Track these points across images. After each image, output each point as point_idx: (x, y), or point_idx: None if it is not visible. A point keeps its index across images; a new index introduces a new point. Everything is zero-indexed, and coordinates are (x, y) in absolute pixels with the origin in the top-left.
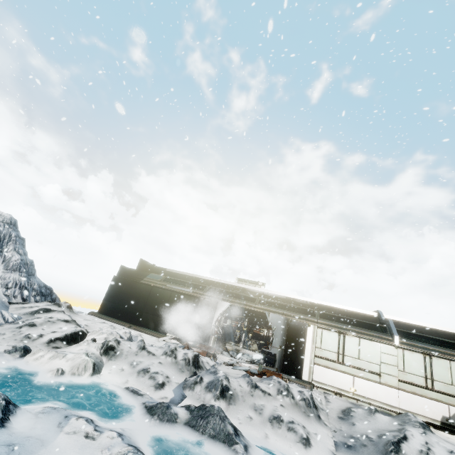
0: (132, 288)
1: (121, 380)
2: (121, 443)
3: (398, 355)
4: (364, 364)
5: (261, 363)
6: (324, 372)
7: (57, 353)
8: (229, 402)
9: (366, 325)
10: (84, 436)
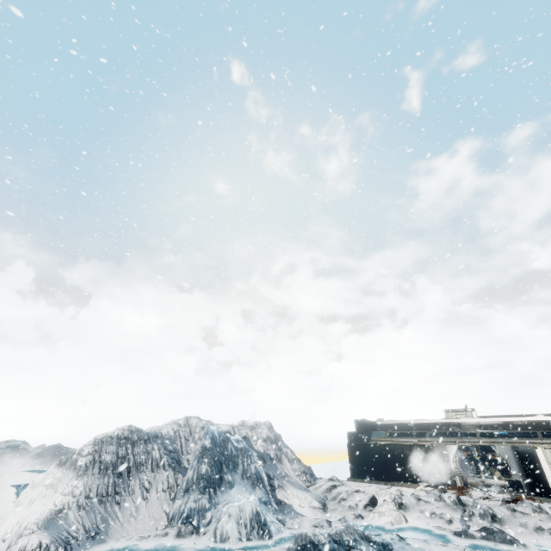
0: (368, 450)
1: (424, 523)
2: (460, 546)
3: None
4: None
5: (511, 491)
6: None
7: (379, 513)
8: (500, 524)
9: None
10: (442, 545)
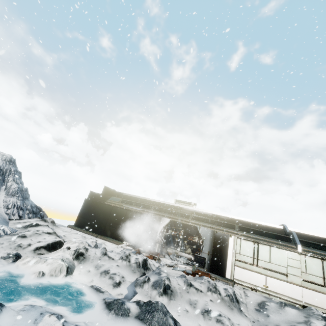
0: (98, 208)
1: (88, 280)
2: None
3: (301, 260)
4: (274, 266)
5: (194, 264)
6: (243, 272)
7: (40, 259)
8: (170, 298)
9: (274, 235)
10: None
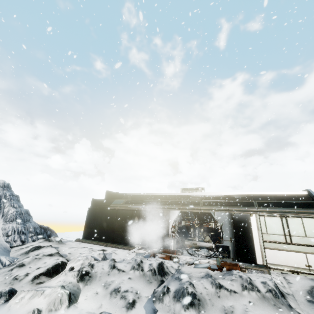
0: (103, 215)
1: (96, 305)
2: None
3: None
4: (312, 240)
5: (218, 255)
6: (276, 254)
7: (36, 291)
8: (198, 310)
9: (297, 204)
10: None
